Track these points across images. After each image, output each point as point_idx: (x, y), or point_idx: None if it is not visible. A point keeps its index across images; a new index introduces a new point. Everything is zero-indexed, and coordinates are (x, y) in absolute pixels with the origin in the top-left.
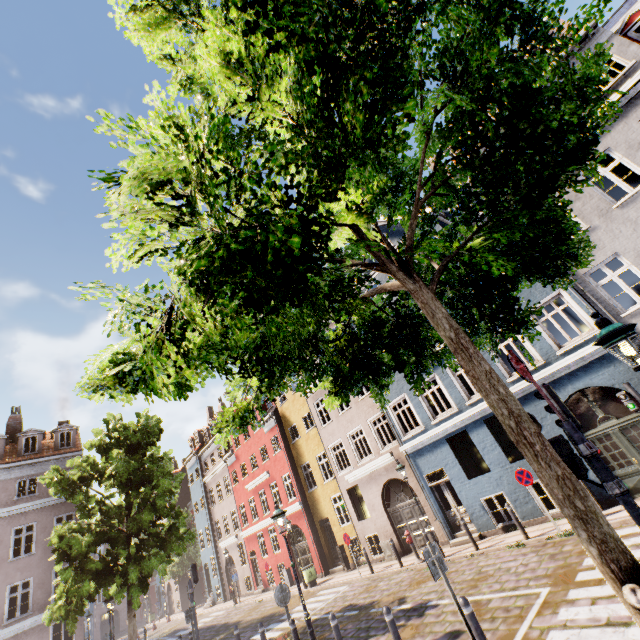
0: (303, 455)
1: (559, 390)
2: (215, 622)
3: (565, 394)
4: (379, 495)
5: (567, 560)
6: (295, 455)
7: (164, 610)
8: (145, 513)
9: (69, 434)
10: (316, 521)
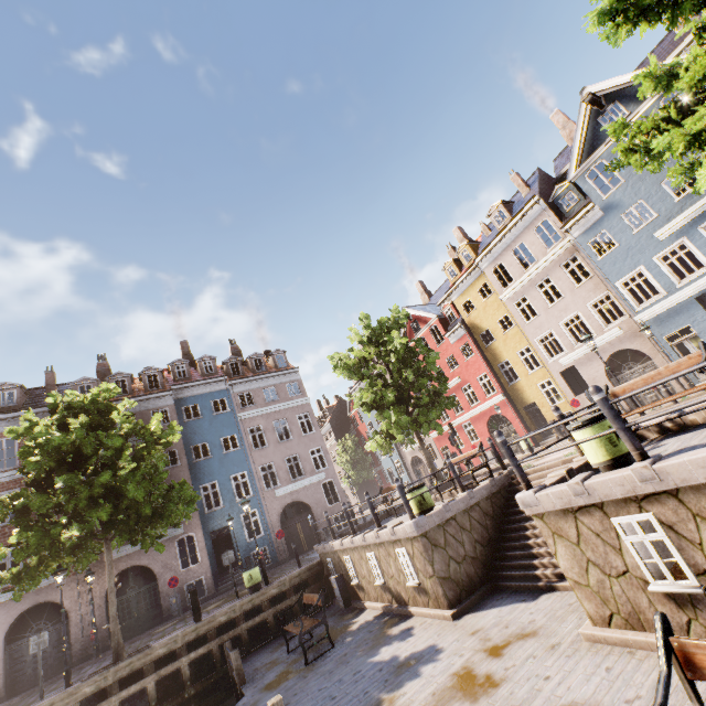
0: (500, 355)
1: None
2: None
3: None
4: (601, 369)
5: None
6: (490, 357)
7: None
8: (422, 378)
9: (281, 357)
10: (520, 408)
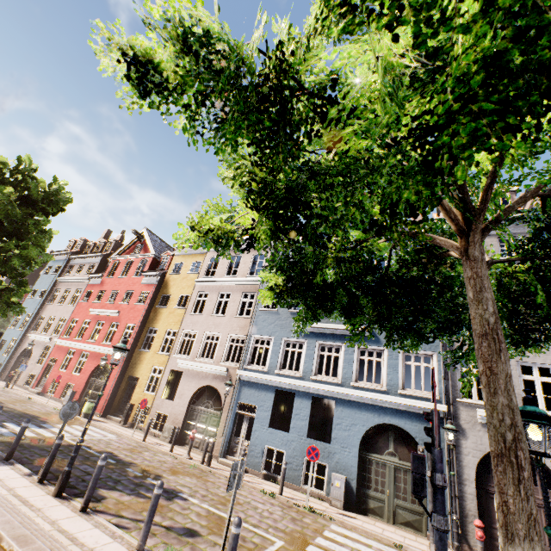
0: (158, 321)
1: (380, 415)
2: None
3: (381, 420)
4: (193, 391)
5: (304, 529)
6: (151, 316)
7: None
8: None
9: None
10: (127, 374)
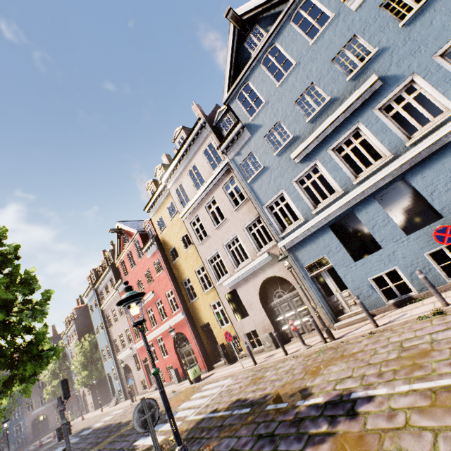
0: (183, 272)
1: None
2: (112, 421)
3: None
4: (257, 295)
5: None
6: (176, 274)
7: (82, 410)
8: None
9: None
10: (198, 327)
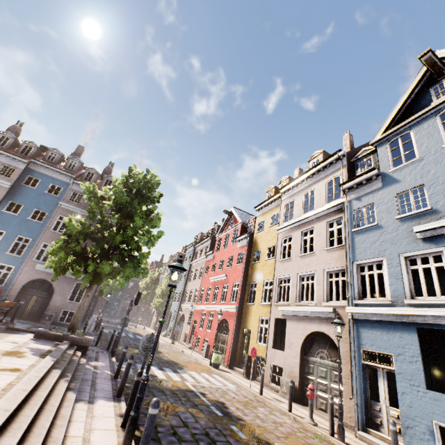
0: (255, 275)
1: None
2: None
3: None
4: (301, 339)
5: None
6: (249, 273)
7: (147, 323)
8: (119, 235)
9: None
10: (241, 327)
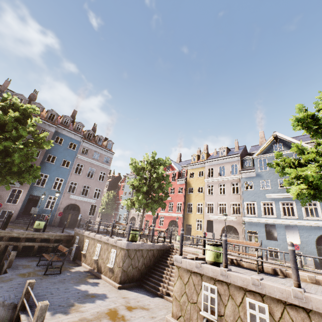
0: (191, 200)
1: None
2: None
3: None
4: (221, 228)
5: None
6: (187, 198)
7: None
8: (160, 190)
9: (111, 144)
10: (185, 223)
